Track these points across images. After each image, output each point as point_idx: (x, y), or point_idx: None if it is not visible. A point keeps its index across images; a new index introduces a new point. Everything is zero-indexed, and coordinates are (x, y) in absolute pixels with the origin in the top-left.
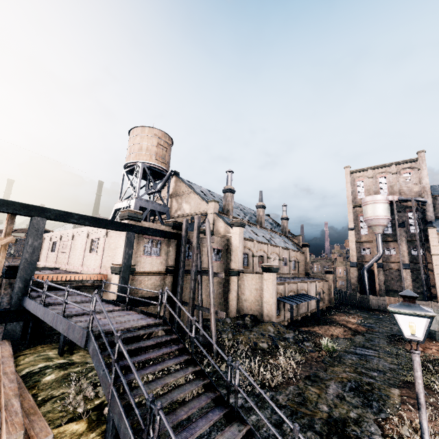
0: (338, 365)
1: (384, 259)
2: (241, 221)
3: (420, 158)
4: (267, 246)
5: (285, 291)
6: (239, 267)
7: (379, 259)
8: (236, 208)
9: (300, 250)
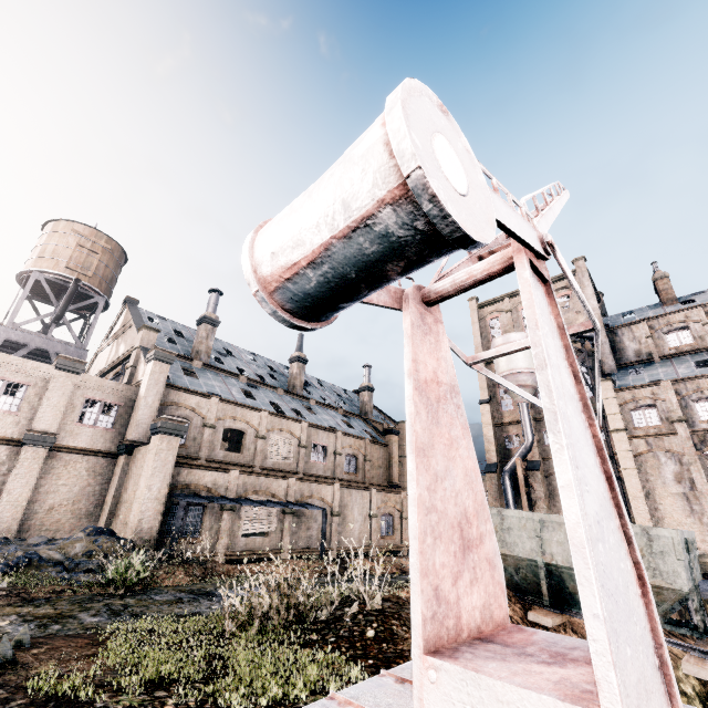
0: (49, 605)
1: (544, 454)
2: (163, 350)
3: (578, 270)
4: (258, 414)
5: (229, 487)
6: (138, 436)
7: (529, 452)
8: (254, 365)
9: (380, 440)
